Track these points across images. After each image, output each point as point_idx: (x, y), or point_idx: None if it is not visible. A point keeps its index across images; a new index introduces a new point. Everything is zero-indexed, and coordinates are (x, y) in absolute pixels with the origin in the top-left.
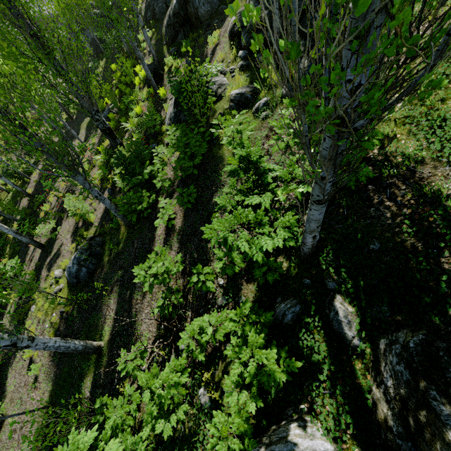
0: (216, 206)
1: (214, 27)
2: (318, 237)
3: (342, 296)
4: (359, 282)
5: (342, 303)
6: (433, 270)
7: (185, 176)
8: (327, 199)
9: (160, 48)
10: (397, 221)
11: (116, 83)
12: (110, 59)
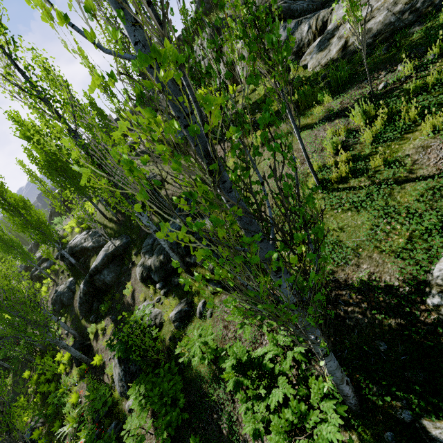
0: (234, 437)
1: (124, 282)
2: (349, 379)
3: (425, 418)
4: (414, 388)
5: (435, 426)
6: (429, 330)
7: (174, 431)
8: (330, 347)
9: (78, 324)
10: (369, 316)
11: (34, 389)
12: (19, 369)
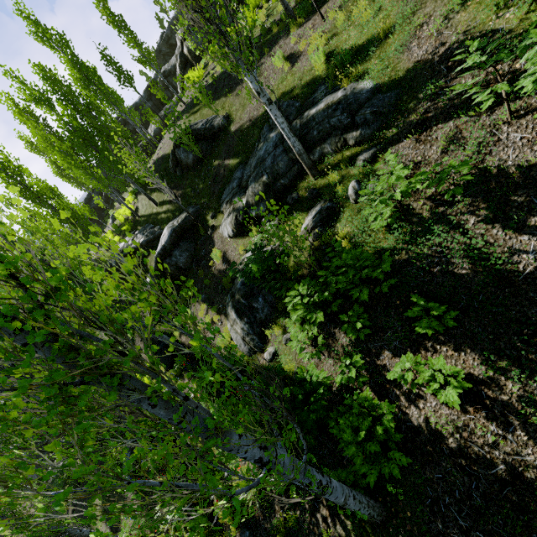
0: (492, 258)
1: (205, 255)
2: None
3: None
4: None
5: None
6: None
7: (365, 326)
8: None
9: None
10: None
11: None
12: None
